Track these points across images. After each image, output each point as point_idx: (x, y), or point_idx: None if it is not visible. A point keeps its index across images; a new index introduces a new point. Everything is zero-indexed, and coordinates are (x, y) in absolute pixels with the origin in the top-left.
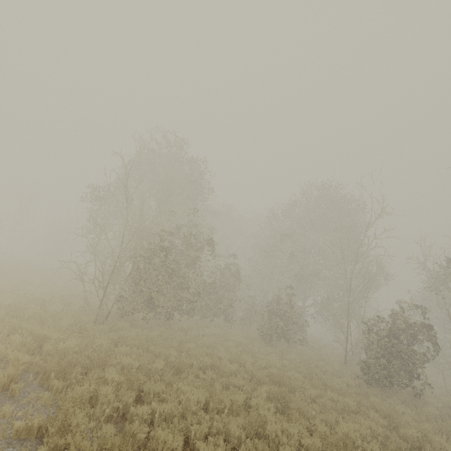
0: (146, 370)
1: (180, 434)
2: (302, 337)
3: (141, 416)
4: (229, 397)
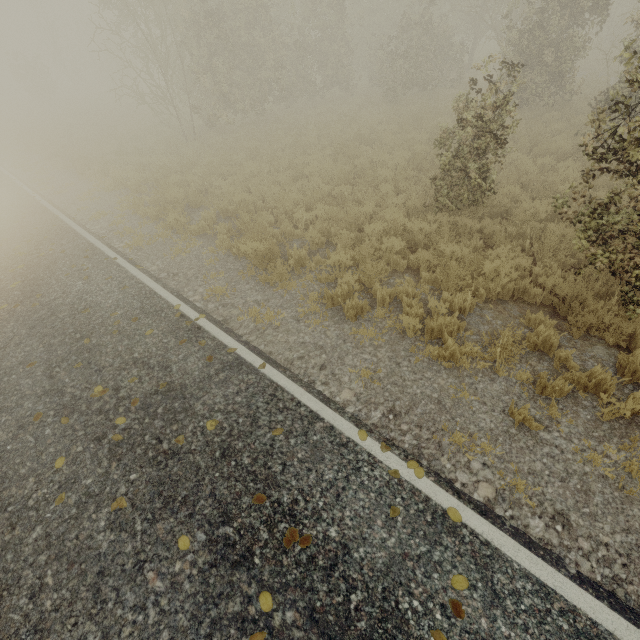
0: (220, 160)
1: (243, 188)
2: (458, 74)
3: (221, 186)
4: (287, 161)
